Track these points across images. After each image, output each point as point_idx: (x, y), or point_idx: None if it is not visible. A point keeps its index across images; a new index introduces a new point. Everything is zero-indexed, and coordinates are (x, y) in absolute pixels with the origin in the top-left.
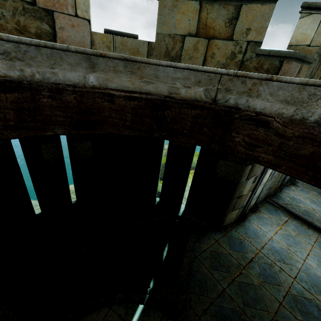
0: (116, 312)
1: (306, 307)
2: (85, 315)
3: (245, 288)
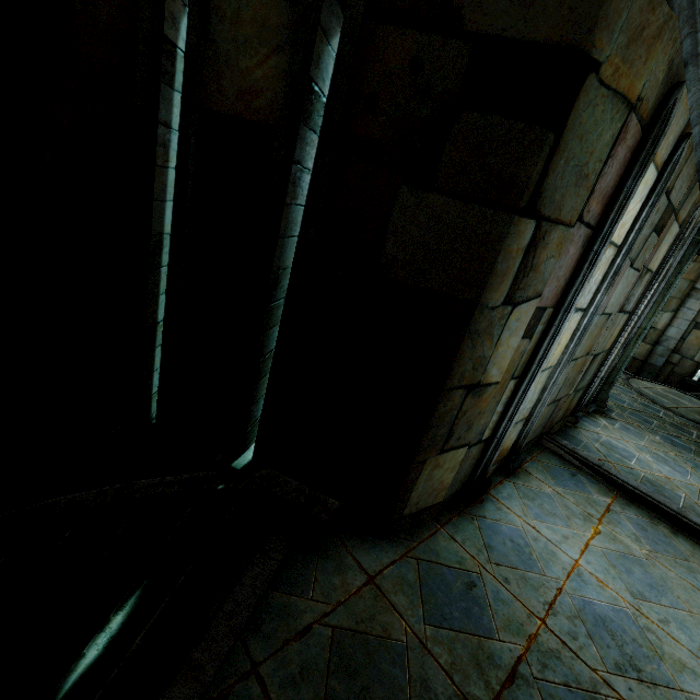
0: None
1: None
2: None
3: None
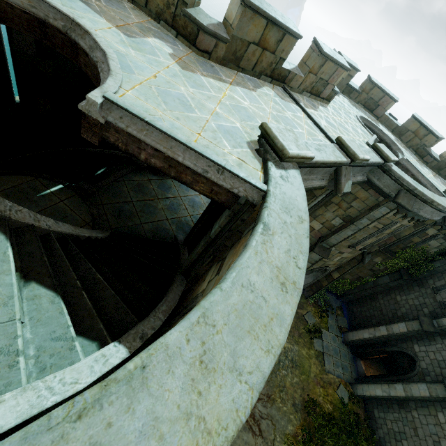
0: (40, 181)
1: (183, 226)
2: (15, 174)
3: (148, 206)
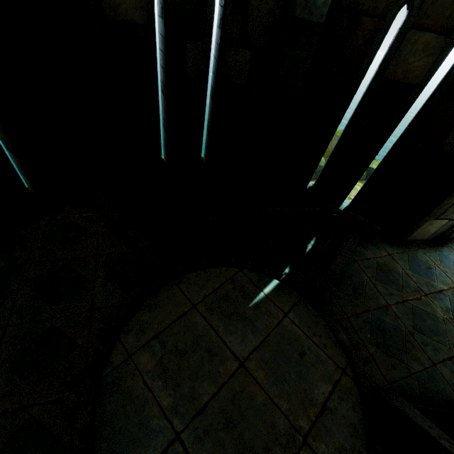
0: (246, 275)
1: None
2: (213, 266)
3: (420, 315)
